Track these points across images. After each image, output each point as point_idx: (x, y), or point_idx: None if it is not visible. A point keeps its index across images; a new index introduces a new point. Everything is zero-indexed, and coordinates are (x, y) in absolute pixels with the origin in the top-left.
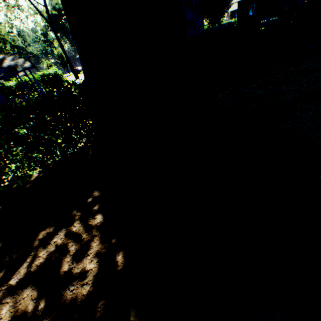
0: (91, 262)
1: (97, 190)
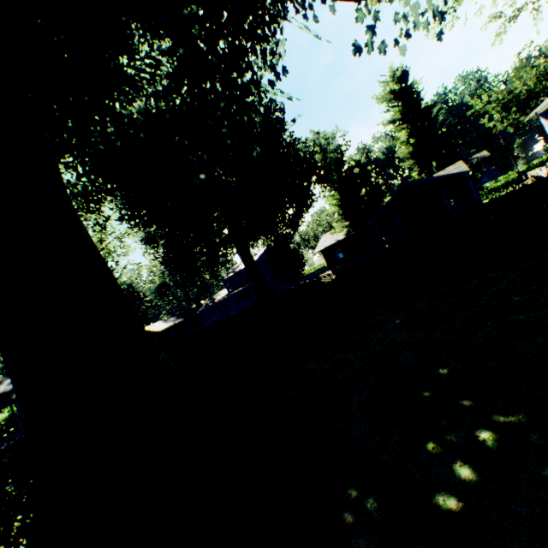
0: None
1: None
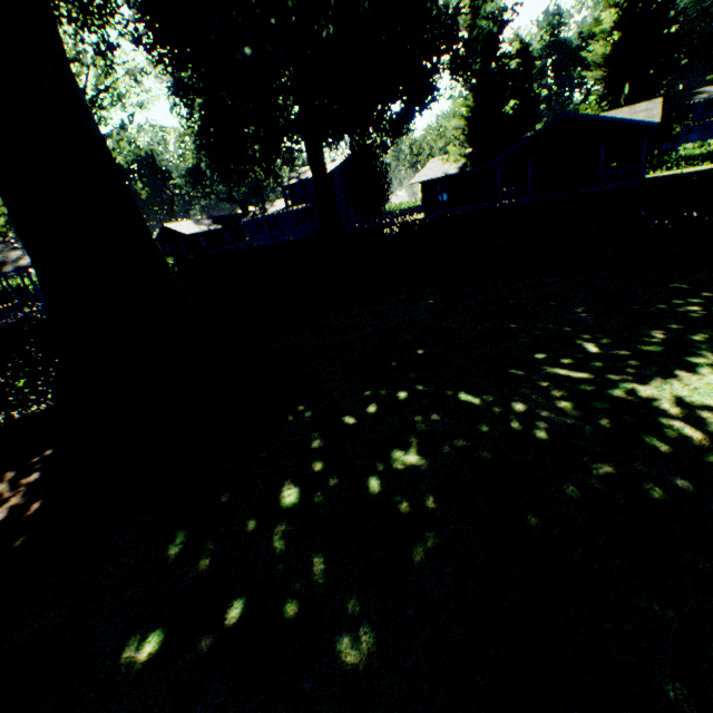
0: (1, 512)
1: (52, 448)
